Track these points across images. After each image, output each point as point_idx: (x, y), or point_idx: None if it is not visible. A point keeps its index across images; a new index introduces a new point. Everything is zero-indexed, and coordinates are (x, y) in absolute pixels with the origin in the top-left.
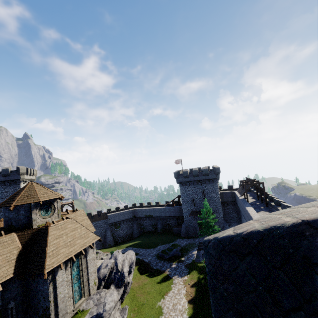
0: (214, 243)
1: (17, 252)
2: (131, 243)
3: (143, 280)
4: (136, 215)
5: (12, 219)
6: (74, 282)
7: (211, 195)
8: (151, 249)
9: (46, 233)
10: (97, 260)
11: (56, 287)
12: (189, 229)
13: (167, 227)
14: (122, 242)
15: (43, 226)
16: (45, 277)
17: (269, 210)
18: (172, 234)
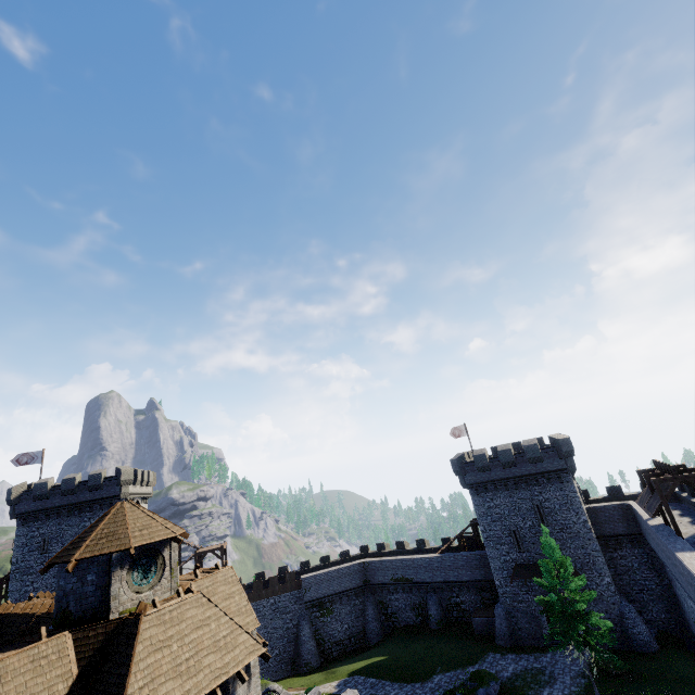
0: None
1: (65, 688)
2: (362, 661)
3: None
4: (371, 578)
5: (69, 596)
6: None
7: (562, 517)
8: (416, 686)
9: (133, 635)
10: None
11: None
12: (516, 623)
13: (454, 615)
14: (341, 657)
15: (132, 615)
16: None
17: None
18: (470, 636)
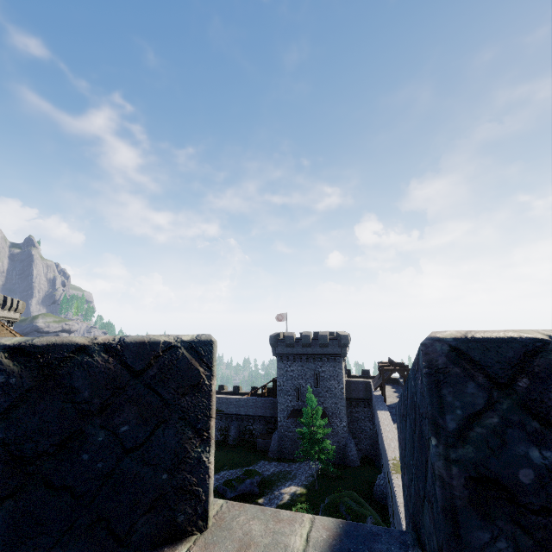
0: None
1: None
2: None
3: None
4: None
5: None
6: None
7: (329, 383)
8: None
9: None
10: None
11: None
12: (284, 444)
13: (246, 437)
14: None
15: None
16: None
17: None
18: (253, 450)
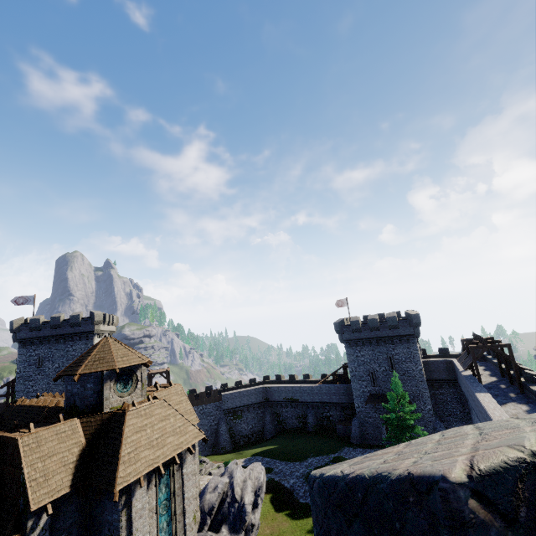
0: (319, 485)
1: (79, 451)
2: (261, 448)
3: (281, 523)
4: (270, 397)
5: (75, 396)
6: (161, 514)
7: (406, 366)
8: (296, 463)
9: (122, 422)
10: (202, 476)
11: (132, 519)
12: (365, 430)
13: (324, 423)
14: (246, 445)
15: (119, 410)
16: (116, 499)
17: (527, 402)
18: (334, 436)
